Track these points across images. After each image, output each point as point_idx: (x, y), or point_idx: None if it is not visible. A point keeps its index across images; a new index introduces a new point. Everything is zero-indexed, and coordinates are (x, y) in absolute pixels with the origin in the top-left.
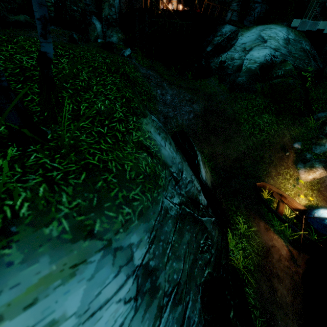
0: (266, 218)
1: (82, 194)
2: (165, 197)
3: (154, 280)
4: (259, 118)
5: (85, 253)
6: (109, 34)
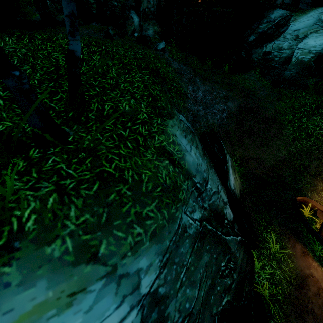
0: (304, 240)
1: (92, 208)
2: (185, 212)
3: (162, 310)
4: (307, 120)
5: (86, 279)
6: (146, 27)
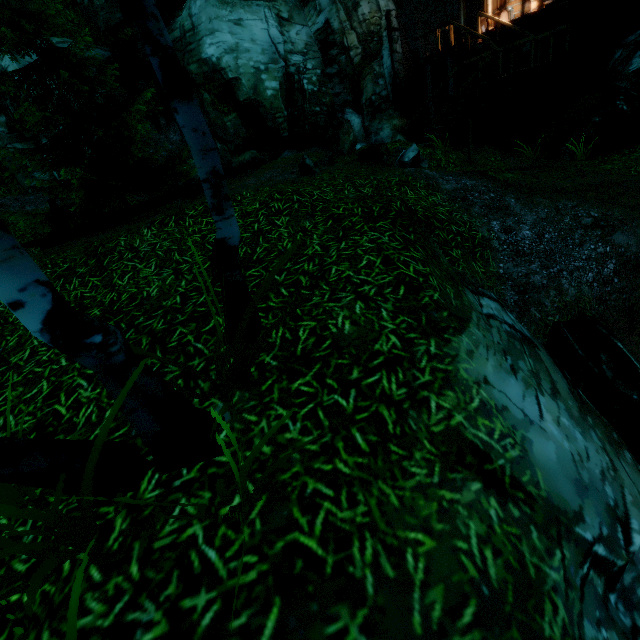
0: None
1: None
2: None
3: None
4: None
5: None
6: (376, 128)
